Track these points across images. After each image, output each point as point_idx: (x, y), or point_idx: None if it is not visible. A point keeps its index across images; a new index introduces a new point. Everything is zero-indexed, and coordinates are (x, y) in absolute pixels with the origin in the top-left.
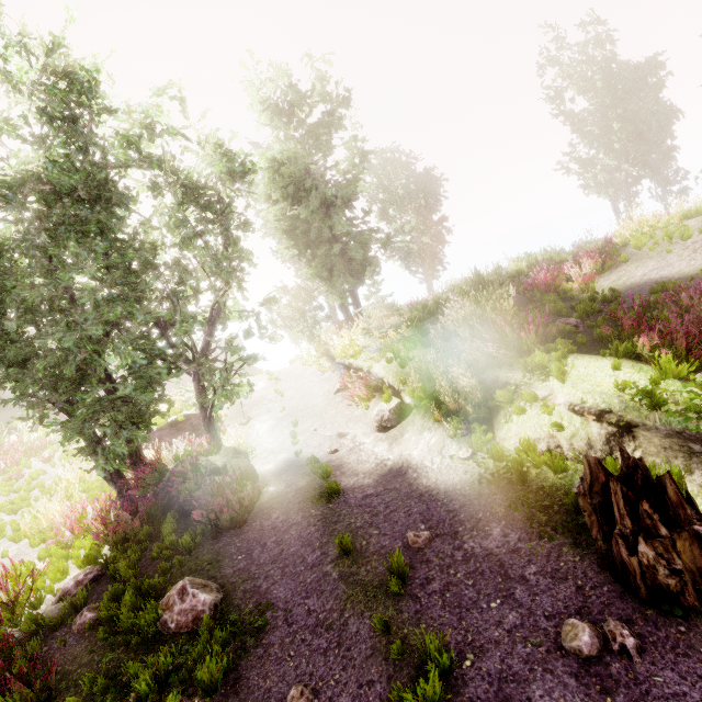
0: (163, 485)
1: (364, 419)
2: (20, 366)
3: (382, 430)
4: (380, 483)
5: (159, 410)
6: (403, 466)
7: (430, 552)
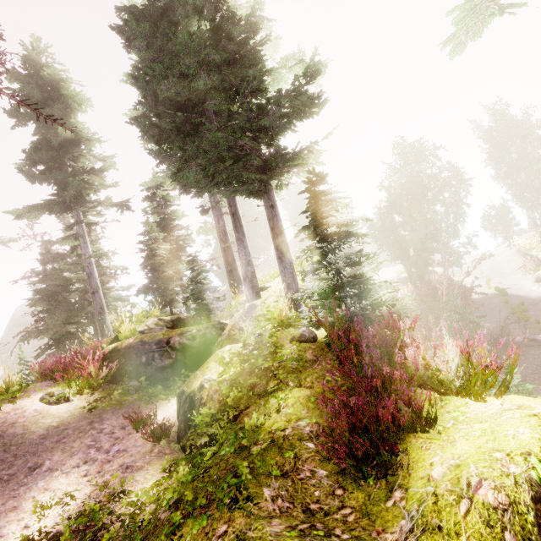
0: (432, 287)
1: (531, 280)
2: (392, 245)
3: (537, 282)
4: (526, 295)
5: (427, 264)
6: (540, 293)
7: (535, 305)
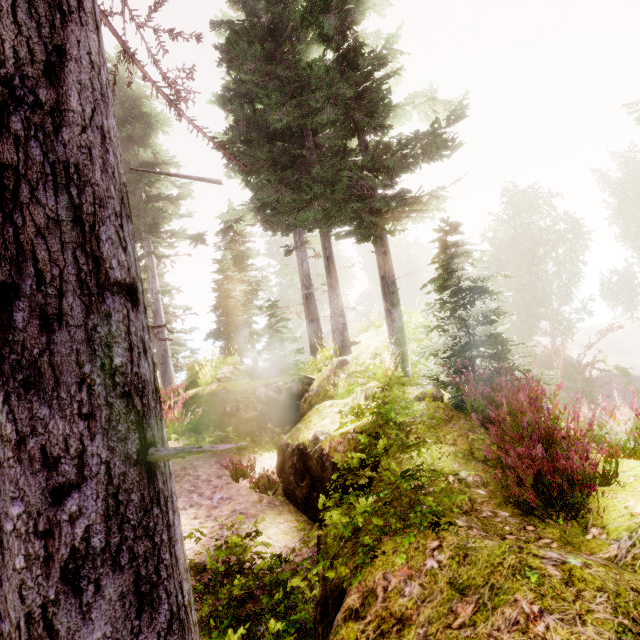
0: (537, 360)
1: None
2: None
3: None
4: None
5: (532, 332)
6: None
7: None
